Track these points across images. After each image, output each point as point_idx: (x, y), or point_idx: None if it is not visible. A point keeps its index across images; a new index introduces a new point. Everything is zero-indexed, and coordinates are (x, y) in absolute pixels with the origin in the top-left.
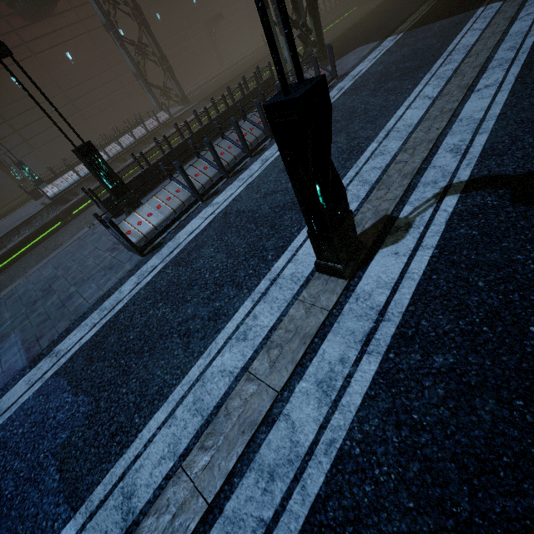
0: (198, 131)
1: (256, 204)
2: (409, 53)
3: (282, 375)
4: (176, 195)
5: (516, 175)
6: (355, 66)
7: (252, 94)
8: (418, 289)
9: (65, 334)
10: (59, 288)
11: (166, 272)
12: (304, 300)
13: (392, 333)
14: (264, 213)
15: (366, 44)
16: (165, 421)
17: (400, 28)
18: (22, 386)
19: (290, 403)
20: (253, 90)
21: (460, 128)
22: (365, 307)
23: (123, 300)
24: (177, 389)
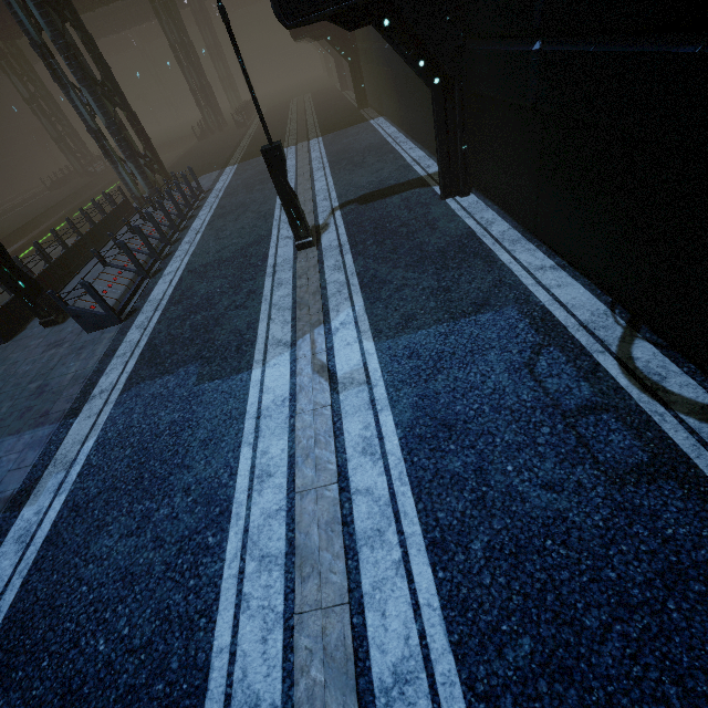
0: (73, 246)
1: (216, 257)
2: (255, 173)
3: (316, 277)
4: (121, 276)
5: (356, 198)
6: (214, 185)
7: (114, 214)
8: (348, 235)
9: (90, 387)
10: (1, 400)
11: (171, 310)
12: (302, 260)
13: (349, 247)
14: (229, 256)
15: (209, 173)
16: (269, 323)
17: (232, 162)
18: (84, 423)
19: (328, 280)
20: (113, 210)
21: (320, 193)
22: (332, 248)
23: (142, 340)
24: (261, 316)
